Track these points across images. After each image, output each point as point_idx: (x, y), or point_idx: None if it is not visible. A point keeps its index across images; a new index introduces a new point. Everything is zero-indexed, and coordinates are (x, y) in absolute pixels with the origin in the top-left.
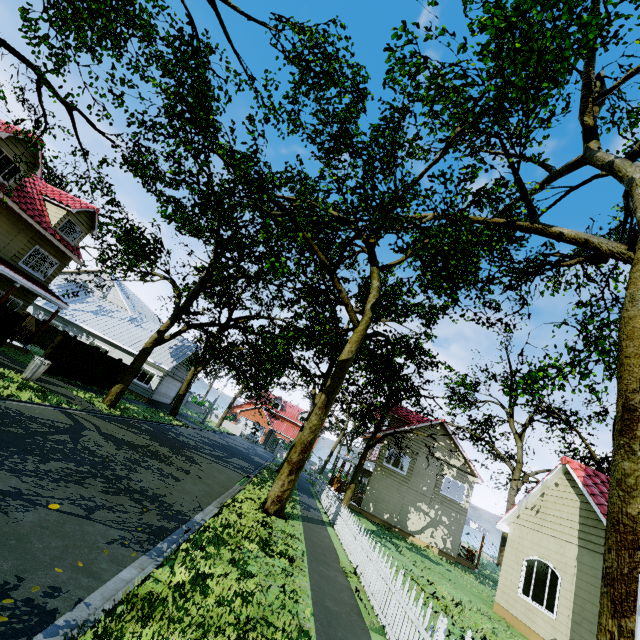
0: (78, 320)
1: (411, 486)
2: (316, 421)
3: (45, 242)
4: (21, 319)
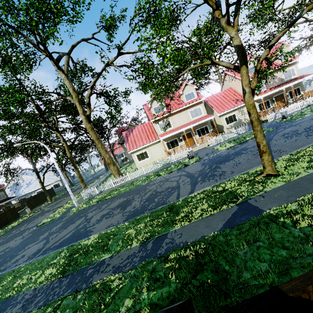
0: (26, 192)
1: None
2: (76, 172)
3: None
4: (14, 208)
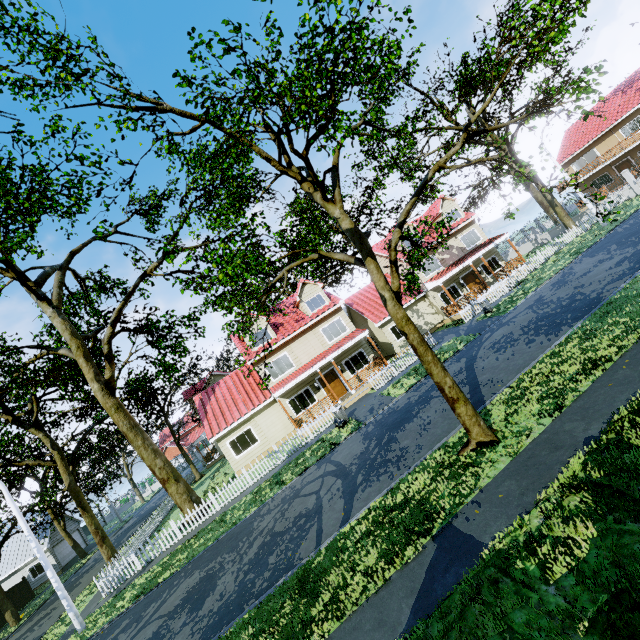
0: None
1: None
2: (88, 520)
3: None
4: None
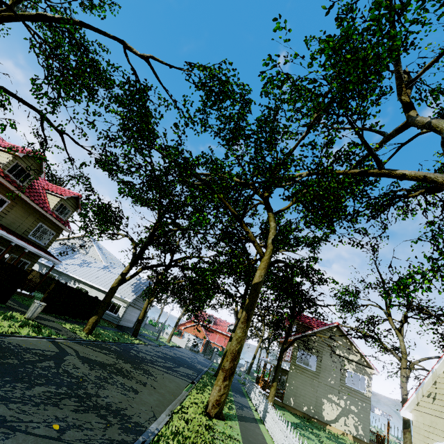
0: (68, 271)
1: (321, 380)
2: (240, 333)
3: (46, 220)
4: (27, 274)
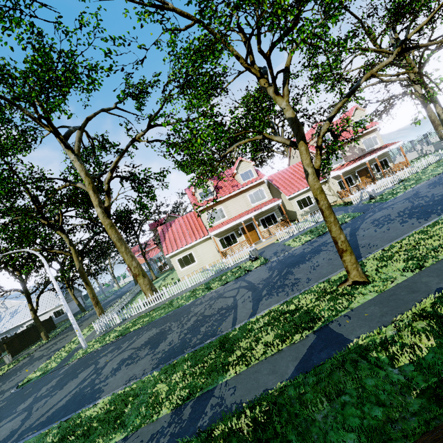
0: (10, 327)
1: None
2: (89, 290)
3: None
4: None
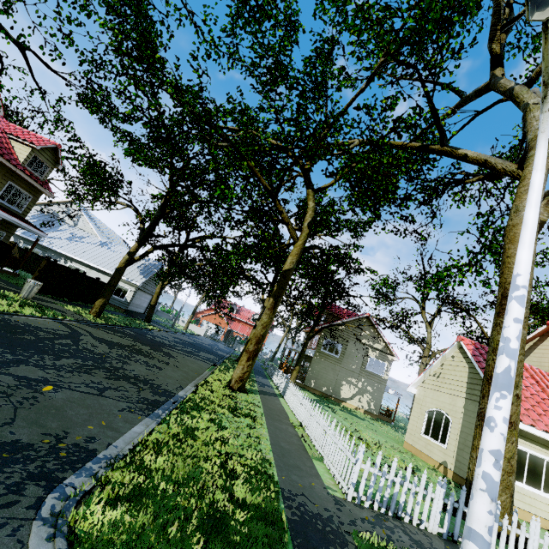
0: (55, 246)
1: (343, 366)
2: (266, 319)
3: (17, 178)
4: (9, 248)
